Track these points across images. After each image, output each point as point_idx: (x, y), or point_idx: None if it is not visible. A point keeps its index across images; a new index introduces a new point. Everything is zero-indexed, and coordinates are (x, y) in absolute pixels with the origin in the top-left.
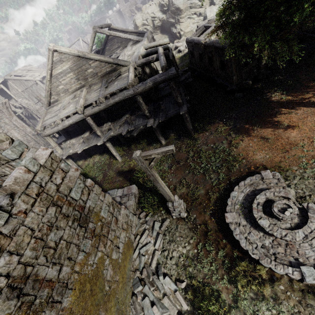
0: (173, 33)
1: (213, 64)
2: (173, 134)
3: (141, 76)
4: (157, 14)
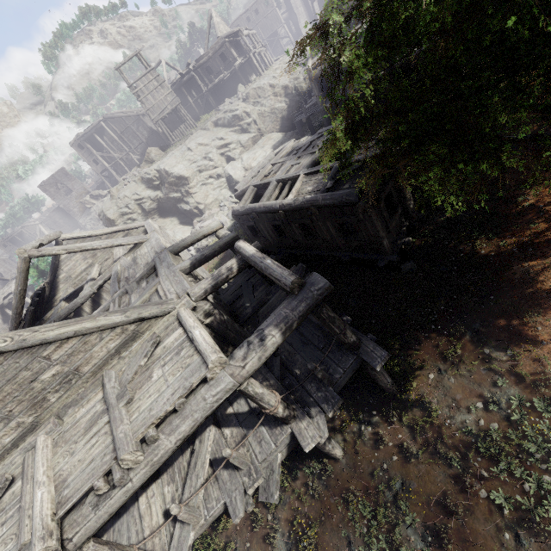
0: (187, 211)
1: (318, 234)
2: (344, 412)
3: (213, 318)
4: (144, 193)
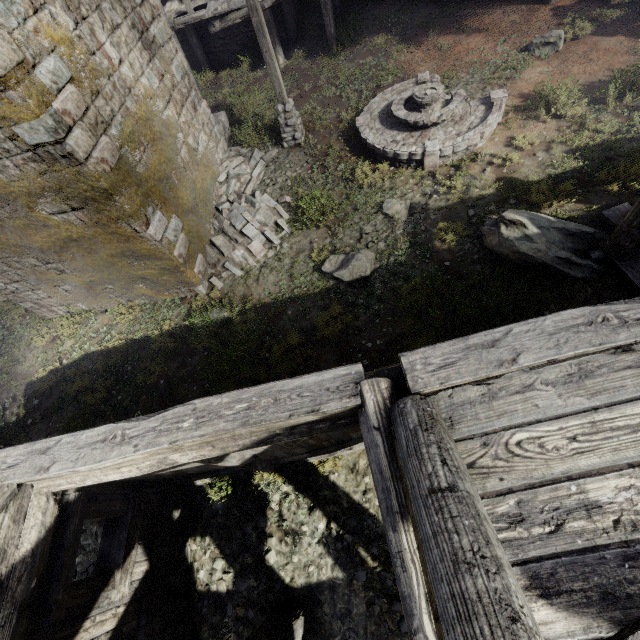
0: None
1: None
2: (302, 51)
3: None
4: None
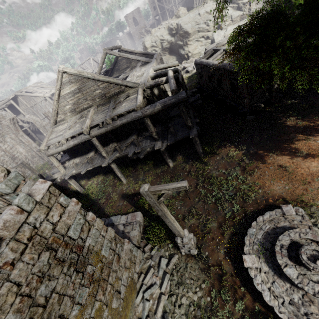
0: (181, 55)
1: (222, 86)
2: (182, 156)
3: (149, 97)
4: (165, 36)
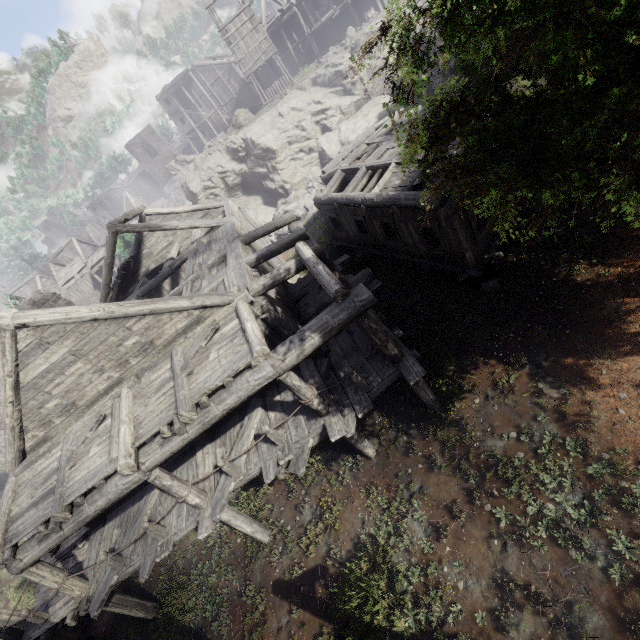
0: (271, 190)
1: (399, 236)
2: (386, 419)
3: (268, 314)
4: (228, 165)
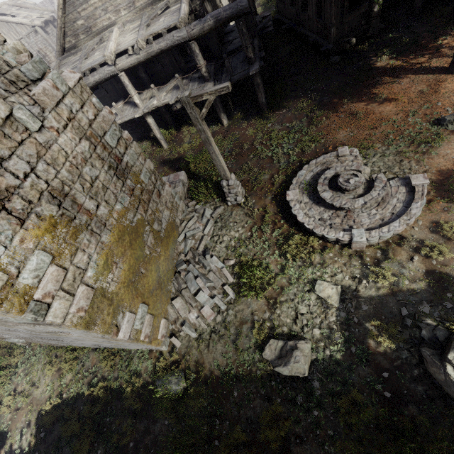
0: None
1: (307, 9)
2: (240, 113)
3: (198, 12)
4: None
